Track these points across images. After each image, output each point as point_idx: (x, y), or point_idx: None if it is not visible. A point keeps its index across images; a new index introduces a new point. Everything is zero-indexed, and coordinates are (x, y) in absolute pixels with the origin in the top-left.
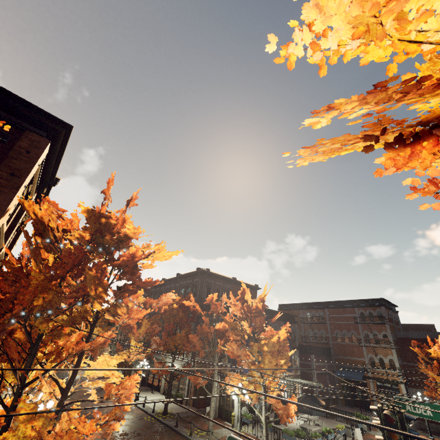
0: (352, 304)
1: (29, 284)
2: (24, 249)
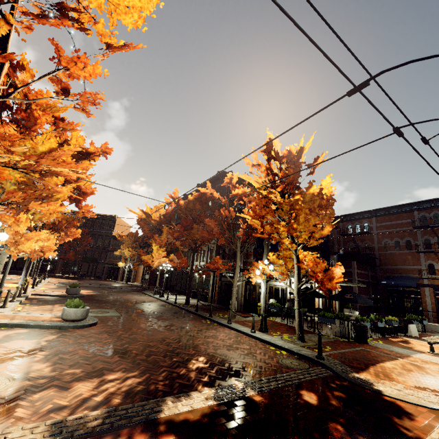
0: (410, 208)
1: None
2: None
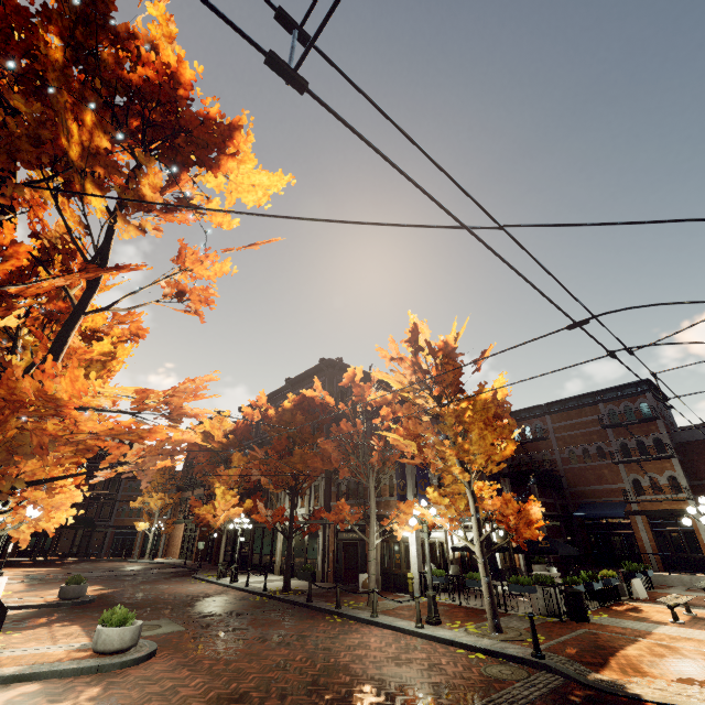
0: (592, 399)
1: None
2: None
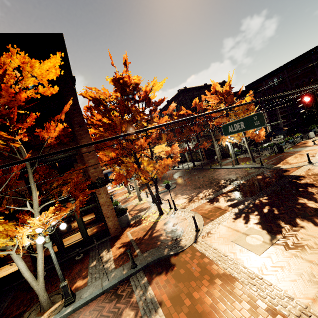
0: (309, 54)
1: (116, 123)
2: (97, 116)
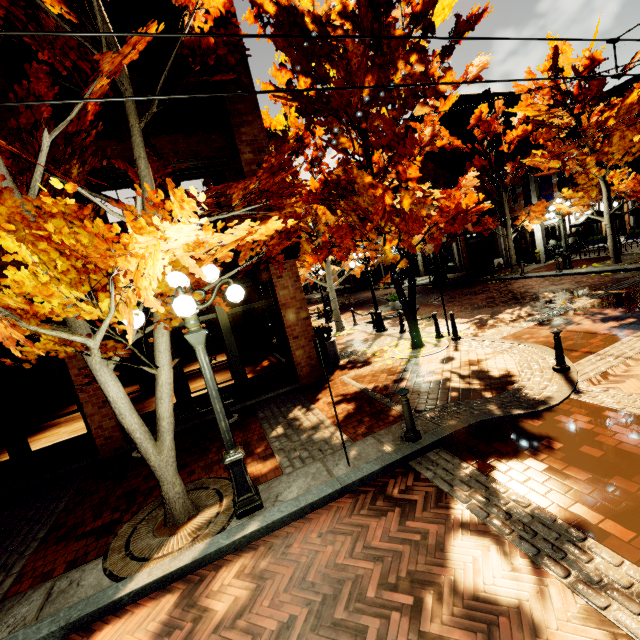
0: None
1: (349, 68)
2: (279, 78)
